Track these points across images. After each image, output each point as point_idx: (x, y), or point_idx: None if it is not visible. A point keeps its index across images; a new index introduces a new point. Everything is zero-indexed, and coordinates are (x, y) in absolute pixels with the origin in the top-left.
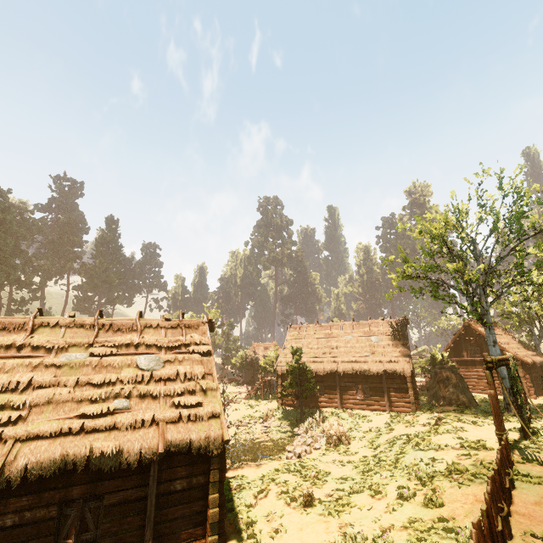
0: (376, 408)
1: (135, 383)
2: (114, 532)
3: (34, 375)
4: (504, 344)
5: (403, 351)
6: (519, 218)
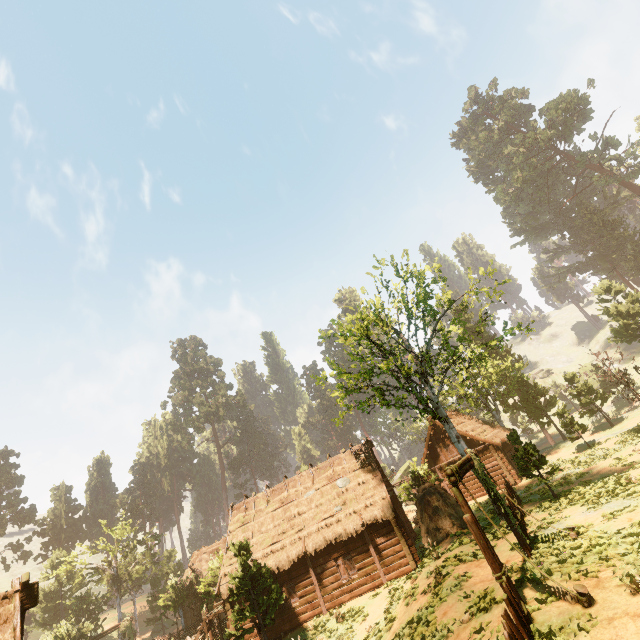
0: (370, 586)
1: None
2: None
3: None
4: (472, 432)
5: (377, 486)
6: (424, 299)
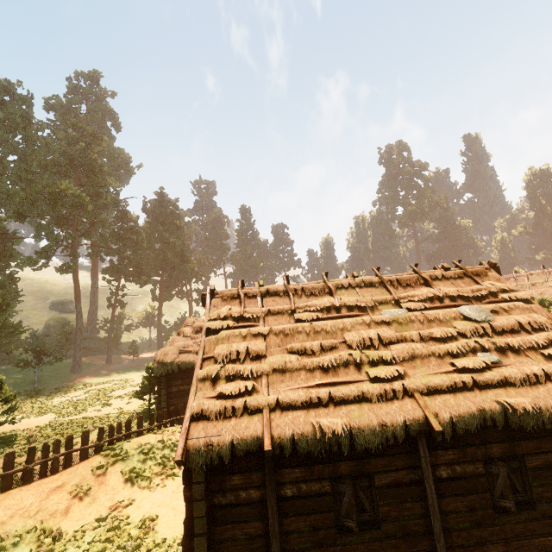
0: None
1: (476, 336)
2: (548, 498)
3: (377, 332)
4: None
5: None
6: None
